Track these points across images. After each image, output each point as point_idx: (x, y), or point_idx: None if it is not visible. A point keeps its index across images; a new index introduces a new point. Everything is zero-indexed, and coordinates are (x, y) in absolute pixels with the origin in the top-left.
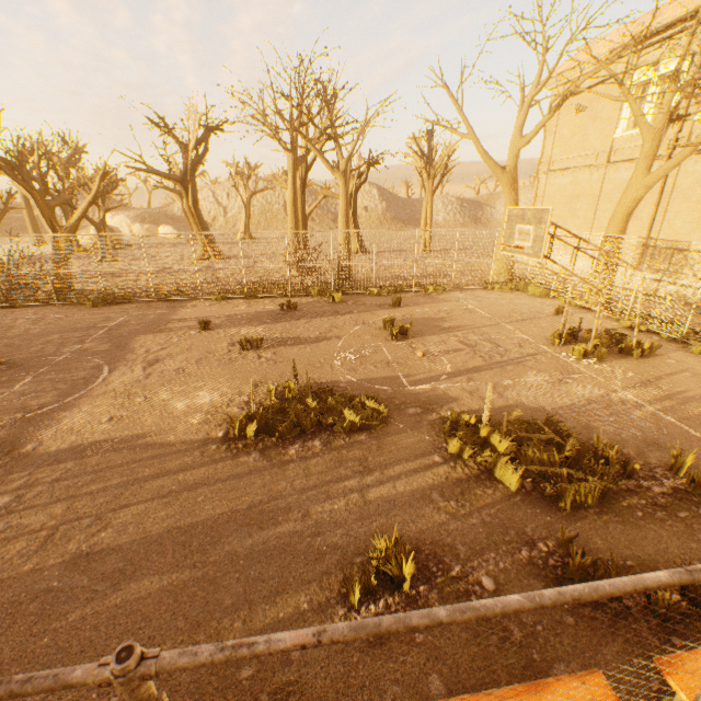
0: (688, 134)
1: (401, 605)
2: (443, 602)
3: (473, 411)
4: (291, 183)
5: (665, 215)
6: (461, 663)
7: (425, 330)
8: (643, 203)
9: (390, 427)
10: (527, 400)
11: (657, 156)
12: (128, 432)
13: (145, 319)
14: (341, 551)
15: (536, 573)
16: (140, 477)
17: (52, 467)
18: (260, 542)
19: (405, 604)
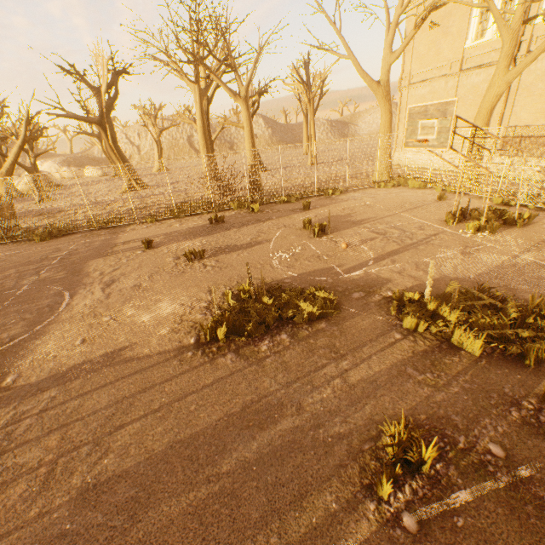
0: (530, 36)
1: (426, 488)
2: (464, 478)
3: (409, 288)
4: (200, 113)
5: (512, 109)
6: (512, 542)
7: (338, 225)
8: None
9: (343, 313)
10: (449, 273)
11: None
12: (103, 351)
13: (91, 246)
14: (346, 440)
15: (534, 432)
16: (127, 394)
17: (35, 397)
18: (265, 444)
19: (430, 486)
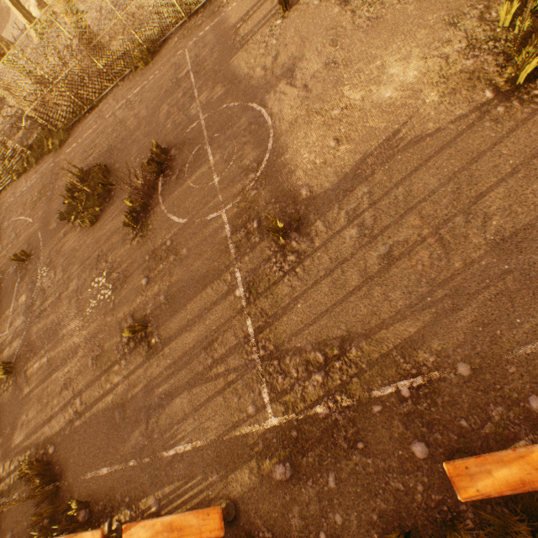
0: None
1: None
2: None
3: None
4: None
5: None
6: None
7: None
8: None
9: None
10: None
11: None
12: (374, 142)
13: (207, 44)
14: None
15: None
16: (454, 170)
17: (349, 197)
18: None
19: None
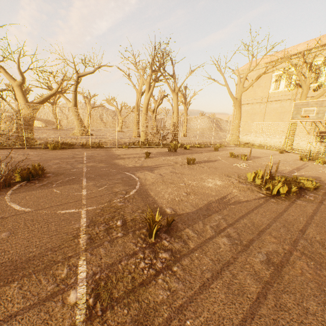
0: (301, 92)
1: None
2: None
3: None
4: (149, 96)
5: None
6: None
7: (247, 157)
8: (285, 115)
9: (322, 187)
10: None
11: (289, 99)
12: (212, 198)
13: (100, 154)
14: None
15: None
16: (272, 216)
17: (209, 218)
18: None
19: None
